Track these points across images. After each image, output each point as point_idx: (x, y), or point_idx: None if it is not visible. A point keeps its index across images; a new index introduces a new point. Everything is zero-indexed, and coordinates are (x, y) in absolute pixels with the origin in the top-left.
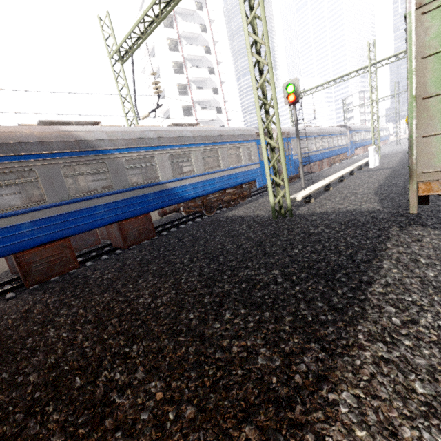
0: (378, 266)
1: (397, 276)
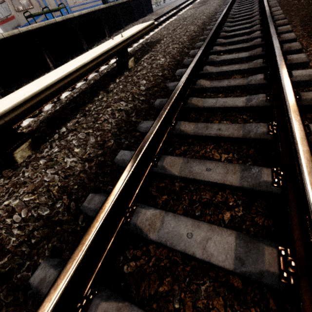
0: (175, 2)
1: (177, 2)
